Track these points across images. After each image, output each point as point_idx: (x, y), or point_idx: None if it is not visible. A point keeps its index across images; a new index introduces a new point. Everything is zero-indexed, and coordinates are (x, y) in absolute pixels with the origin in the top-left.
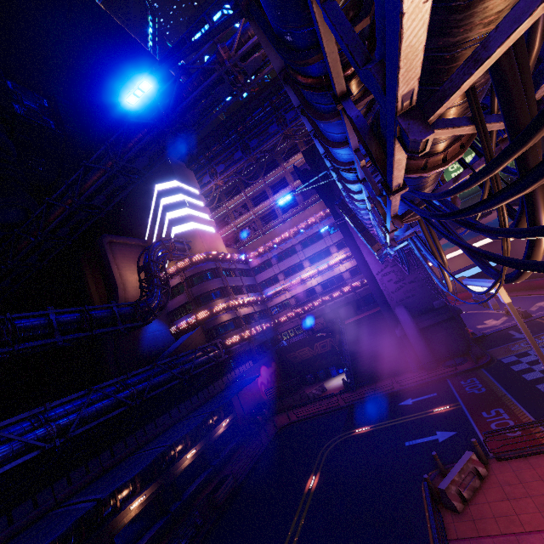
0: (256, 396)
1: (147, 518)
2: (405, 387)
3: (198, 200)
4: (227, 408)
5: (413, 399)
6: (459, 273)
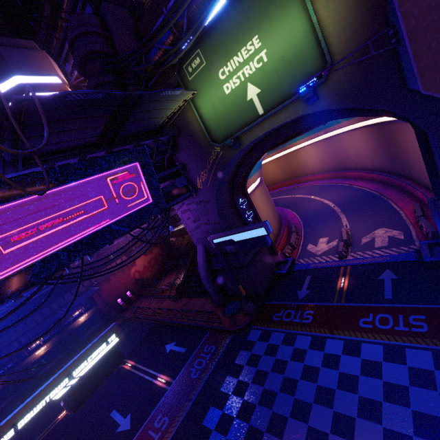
0: (126, 285)
1: (4, 394)
2: (187, 323)
3: (57, 91)
4: (90, 303)
5: (174, 345)
6: (228, 235)
